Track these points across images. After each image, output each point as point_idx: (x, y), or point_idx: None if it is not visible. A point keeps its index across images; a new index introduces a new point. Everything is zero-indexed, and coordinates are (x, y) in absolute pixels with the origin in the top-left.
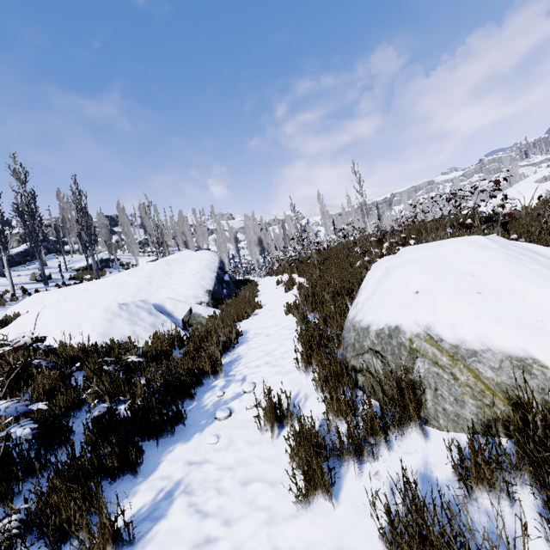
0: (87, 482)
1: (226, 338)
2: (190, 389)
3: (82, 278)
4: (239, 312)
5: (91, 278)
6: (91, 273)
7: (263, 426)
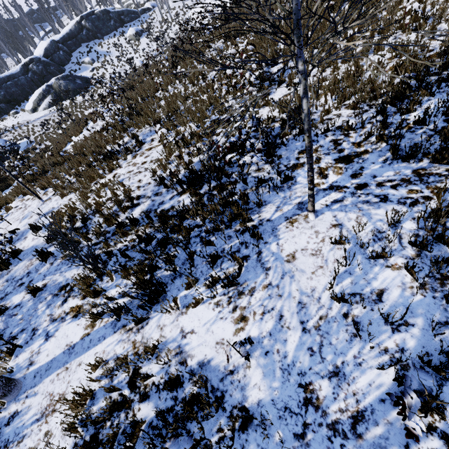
0: None
1: None
2: None
3: None
4: None
5: None
6: None
7: None
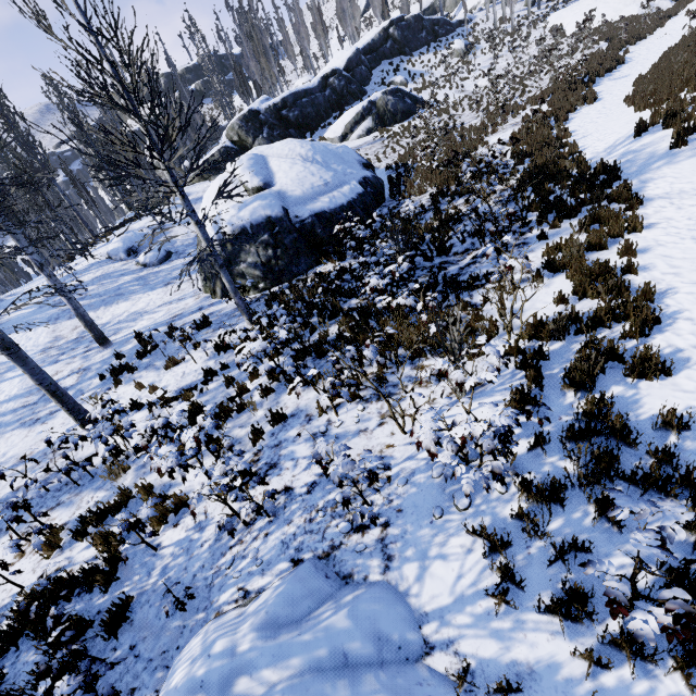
0: (658, 22)
1: (680, 8)
2: (669, 18)
3: None
4: (688, 1)
5: None
6: None
7: (685, 15)
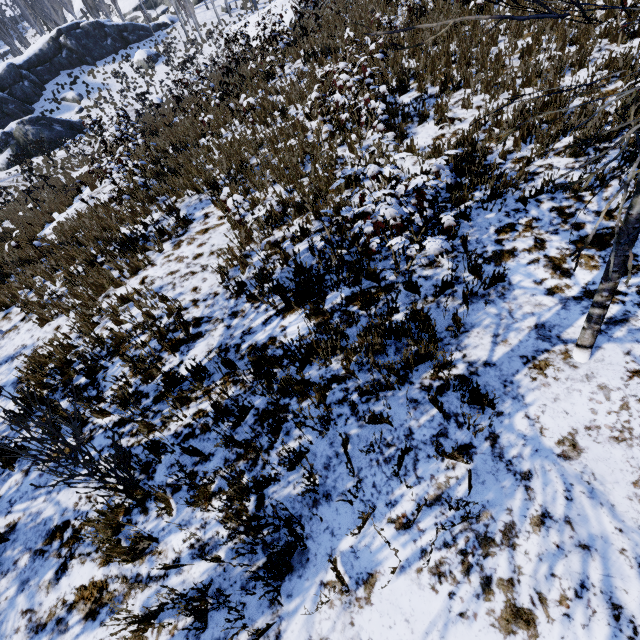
0: None
1: None
2: None
3: (246, 7)
4: None
5: (252, 9)
6: (250, 1)
7: None
